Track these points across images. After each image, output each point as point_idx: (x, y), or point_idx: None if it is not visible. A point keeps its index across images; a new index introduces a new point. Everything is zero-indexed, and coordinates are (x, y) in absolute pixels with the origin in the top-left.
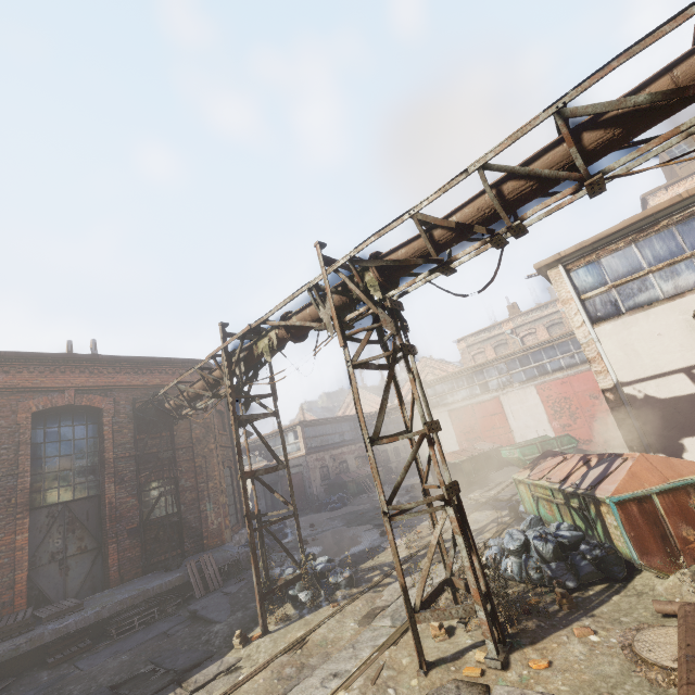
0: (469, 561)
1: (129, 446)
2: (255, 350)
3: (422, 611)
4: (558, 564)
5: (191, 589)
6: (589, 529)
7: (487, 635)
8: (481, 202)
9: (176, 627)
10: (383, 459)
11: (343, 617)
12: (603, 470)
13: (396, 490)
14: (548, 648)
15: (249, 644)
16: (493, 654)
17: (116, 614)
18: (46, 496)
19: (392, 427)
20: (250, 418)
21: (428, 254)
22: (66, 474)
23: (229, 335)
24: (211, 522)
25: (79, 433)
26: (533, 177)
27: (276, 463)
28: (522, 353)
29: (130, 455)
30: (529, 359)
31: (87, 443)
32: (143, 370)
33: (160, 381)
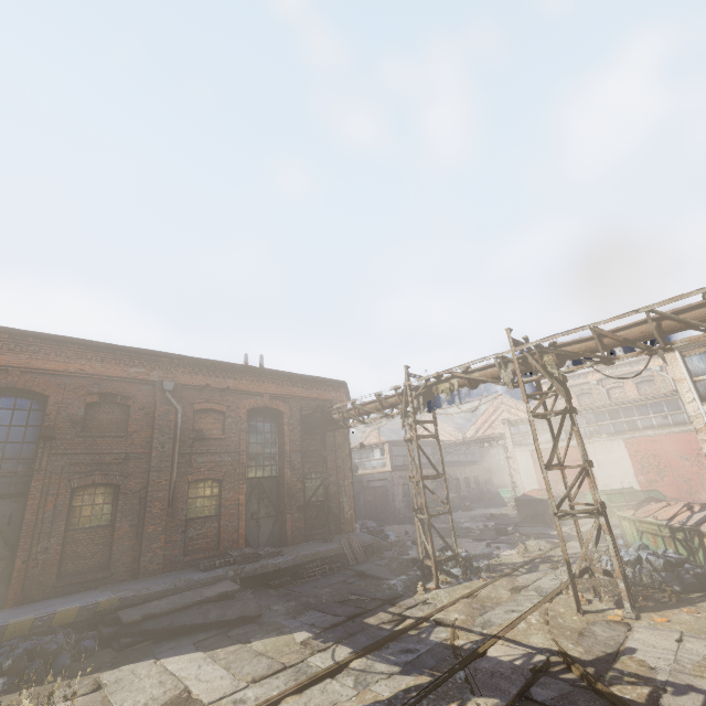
0: (614, 552)
1: (298, 443)
2: (435, 389)
3: (580, 578)
4: (667, 573)
5: (340, 559)
6: (690, 556)
7: (624, 598)
8: (643, 328)
9: (350, 579)
10: (455, 487)
11: (495, 587)
12: (705, 514)
13: (563, 500)
14: (666, 615)
15: (428, 592)
16: (629, 610)
17: (300, 564)
18: (249, 471)
19: (464, 457)
20: (423, 437)
21: (596, 351)
22: (260, 457)
23: (411, 375)
24: (346, 512)
25: (267, 428)
26: (683, 322)
27: (361, 474)
28: (613, 407)
29: (299, 450)
30: (619, 414)
31: (271, 436)
32: (307, 386)
33: (317, 395)
